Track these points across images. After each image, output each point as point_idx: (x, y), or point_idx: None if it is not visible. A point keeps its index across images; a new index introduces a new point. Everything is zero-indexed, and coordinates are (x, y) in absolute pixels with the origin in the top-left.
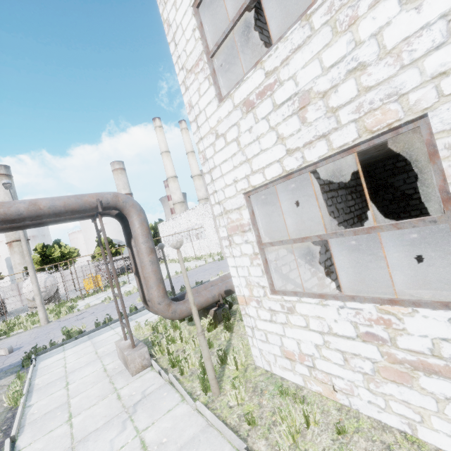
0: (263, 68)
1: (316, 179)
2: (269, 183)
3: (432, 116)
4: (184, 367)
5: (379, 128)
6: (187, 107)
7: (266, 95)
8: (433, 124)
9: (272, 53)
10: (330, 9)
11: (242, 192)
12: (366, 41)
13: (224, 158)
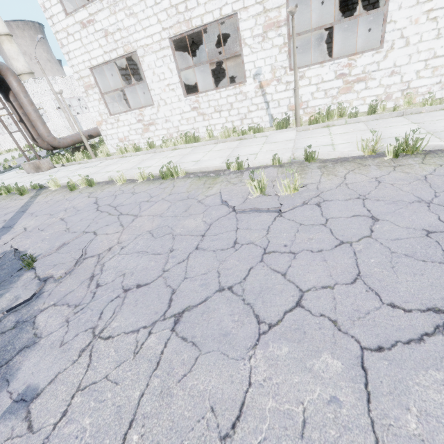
0: (87, 10)
1: (131, 65)
2: (100, 65)
3: (137, 52)
4: (76, 160)
5: (128, 52)
6: (42, 7)
7: (91, 24)
8: (138, 54)
9: (90, 6)
10: (108, 3)
11: (89, 68)
12: (120, 21)
13: (75, 48)
